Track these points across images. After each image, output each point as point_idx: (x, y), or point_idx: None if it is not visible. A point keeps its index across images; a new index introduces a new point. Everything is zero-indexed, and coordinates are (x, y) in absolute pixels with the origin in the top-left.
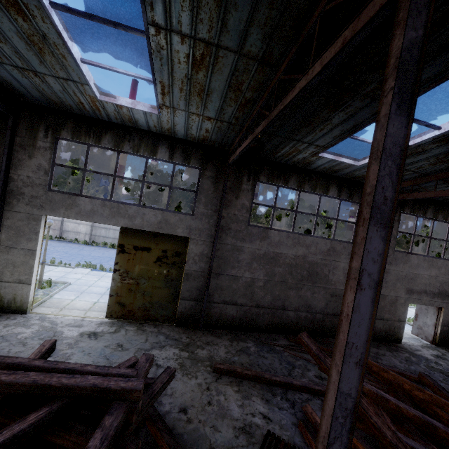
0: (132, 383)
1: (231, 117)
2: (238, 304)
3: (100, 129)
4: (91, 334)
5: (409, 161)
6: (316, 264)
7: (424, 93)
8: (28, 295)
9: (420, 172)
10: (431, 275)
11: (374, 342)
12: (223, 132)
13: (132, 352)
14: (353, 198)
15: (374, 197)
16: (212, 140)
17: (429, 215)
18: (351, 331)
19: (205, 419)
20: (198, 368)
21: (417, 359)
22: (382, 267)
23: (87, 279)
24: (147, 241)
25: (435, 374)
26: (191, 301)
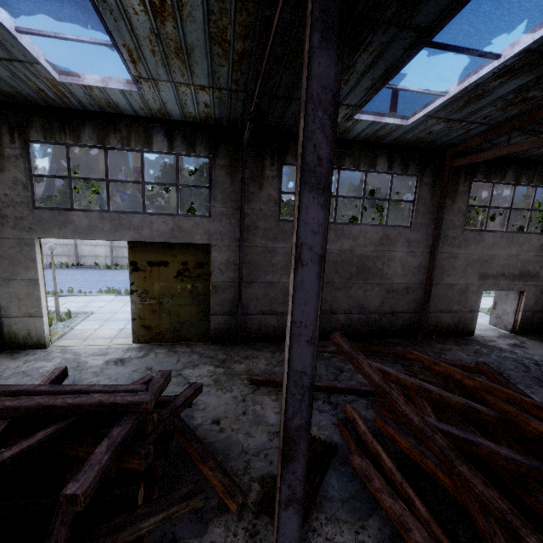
0: (139, 396)
1: (228, 82)
2: (278, 313)
3: (76, 122)
4: (118, 361)
5: (470, 110)
6: (367, 257)
7: (462, 8)
8: (42, 328)
9: (489, 123)
10: (510, 254)
11: (441, 337)
12: (227, 105)
13: None
14: (409, 170)
15: (302, 158)
16: (218, 117)
17: (508, 179)
18: (297, 310)
19: (239, 427)
20: (234, 382)
21: (488, 350)
22: (325, 239)
23: (111, 306)
24: (162, 254)
25: (506, 363)
26: (224, 315)
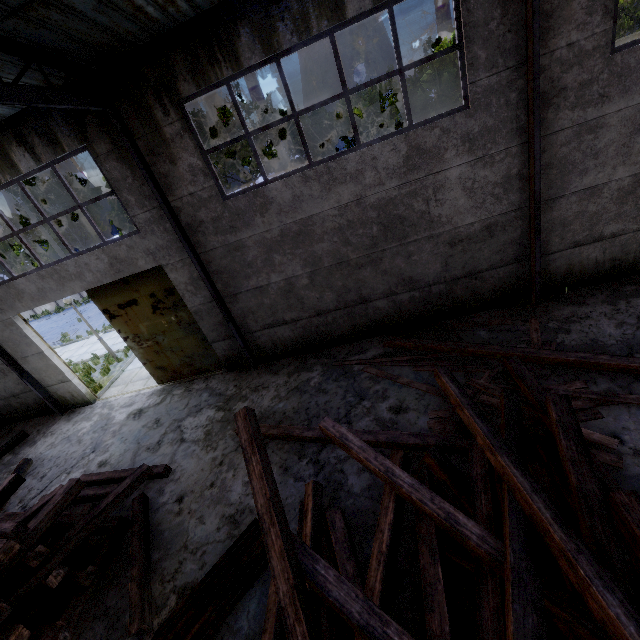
0: None
1: None
2: (288, 322)
3: None
4: (137, 413)
5: None
6: (391, 201)
7: None
8: (78, 389)
9: None
10: None
11: (583, 288)
12: (6, 65)
13: (165, 428)
14: None
15: None
16: (38, 83)
17: None
18: None
19: (197, 508)
20: (225, 434)
21: None
22: None
23: None
24: (125, 293)
25: None
26: (225, 341)
